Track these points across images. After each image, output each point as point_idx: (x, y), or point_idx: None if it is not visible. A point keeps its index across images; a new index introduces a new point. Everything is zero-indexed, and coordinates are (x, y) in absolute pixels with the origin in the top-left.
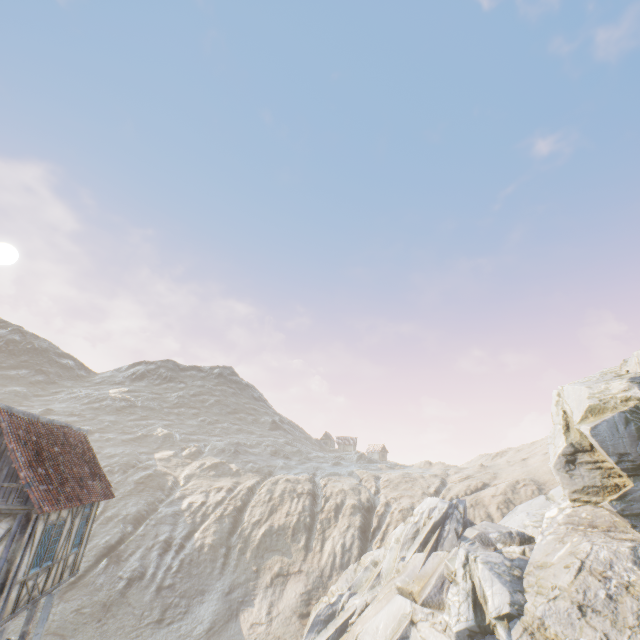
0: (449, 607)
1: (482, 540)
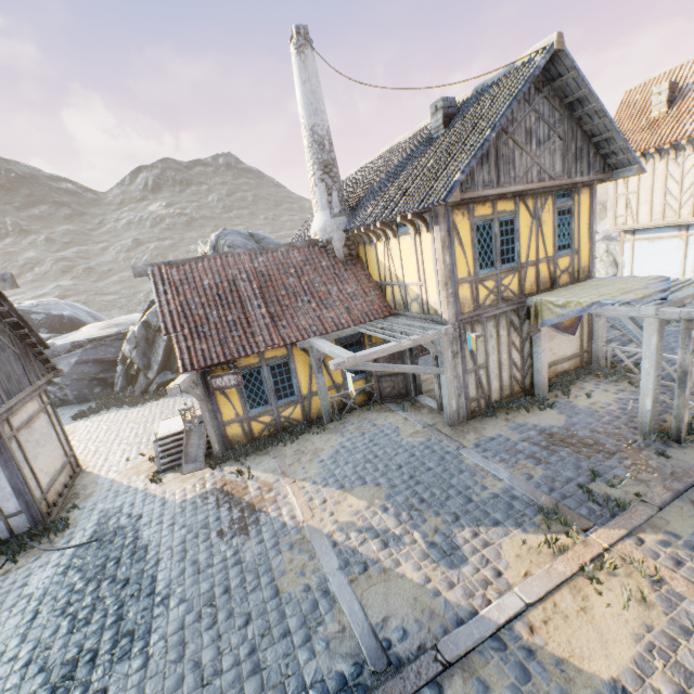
0: (599, 271)
1: (607, 239)
